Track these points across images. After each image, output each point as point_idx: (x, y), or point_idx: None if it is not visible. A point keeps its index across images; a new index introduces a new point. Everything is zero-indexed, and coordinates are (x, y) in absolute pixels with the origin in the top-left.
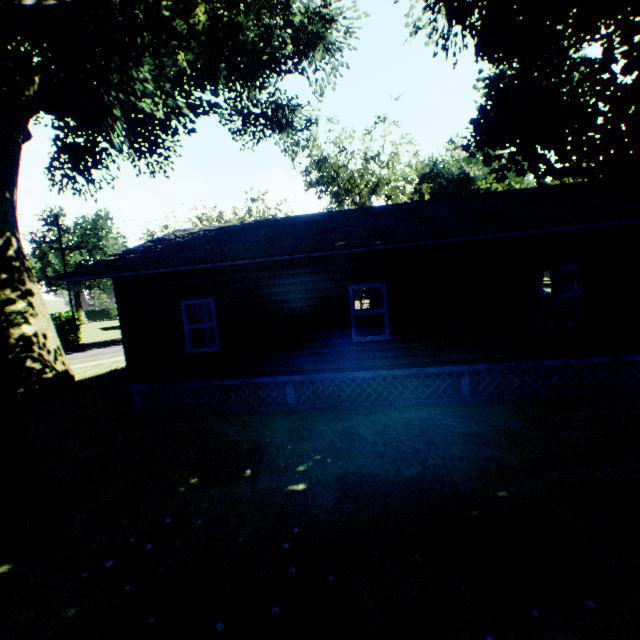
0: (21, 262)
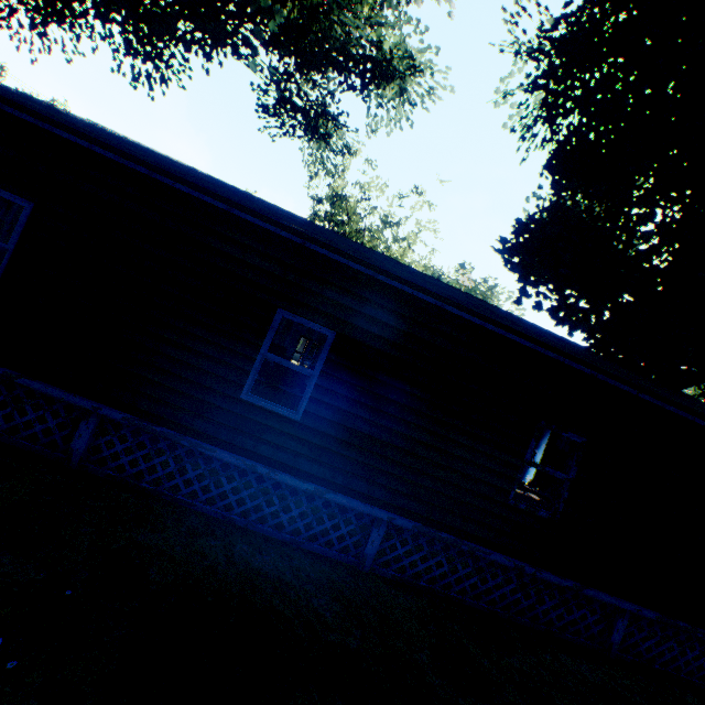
0: None
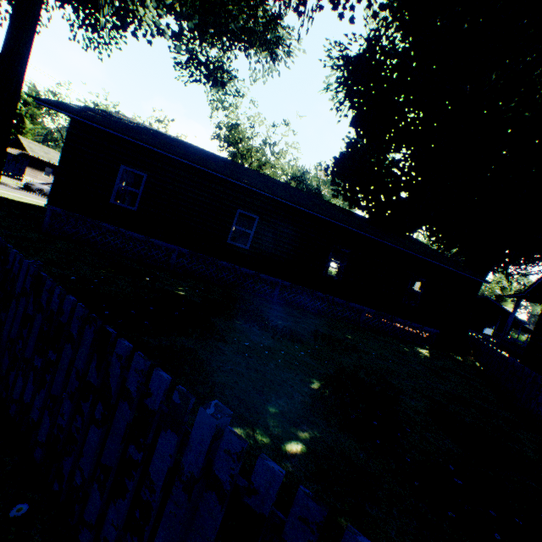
0: None
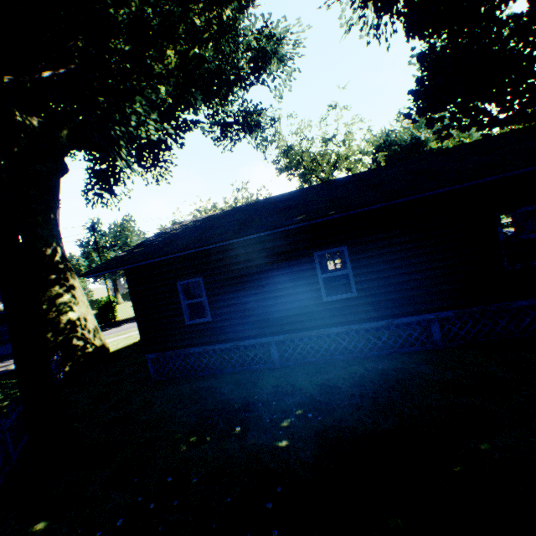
0: (65, 264)
